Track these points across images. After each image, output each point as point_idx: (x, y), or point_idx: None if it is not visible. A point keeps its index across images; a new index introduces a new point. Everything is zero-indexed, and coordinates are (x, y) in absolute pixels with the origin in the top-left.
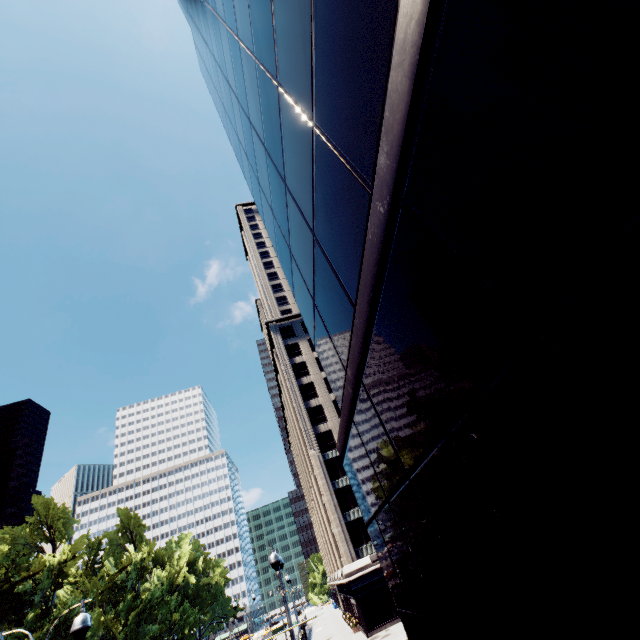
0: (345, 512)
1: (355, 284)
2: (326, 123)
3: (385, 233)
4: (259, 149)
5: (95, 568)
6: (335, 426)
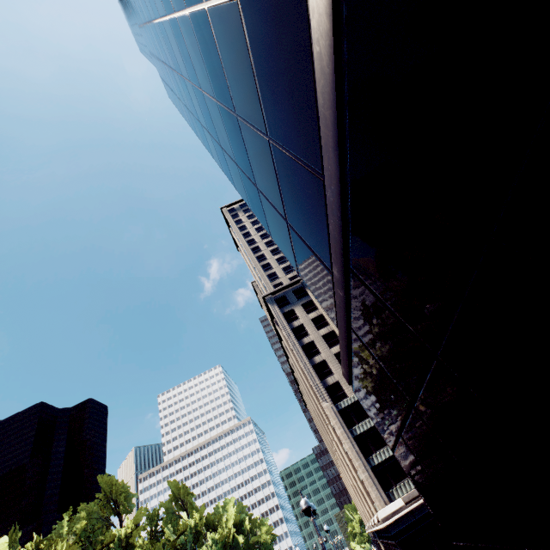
0: (368, 457)
1: (316, 144)
2: None
3: (332, 13)
4: (213, 109)
5: (158, 536)
6: (341, 377)
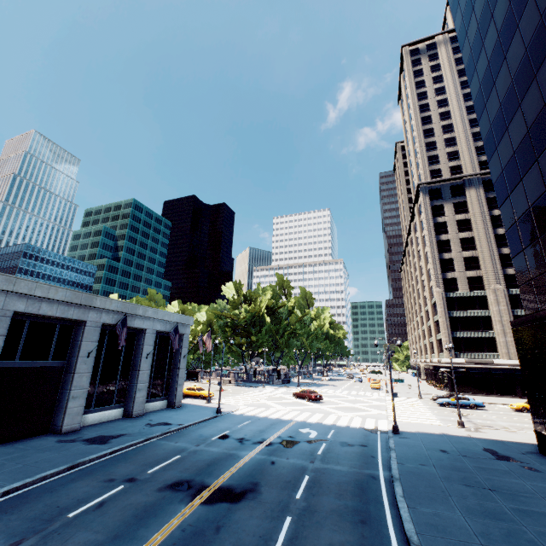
0: (453, 331)
1: None
2: None
3: None
4: (522, 197)
5: None
6: (460, 276)
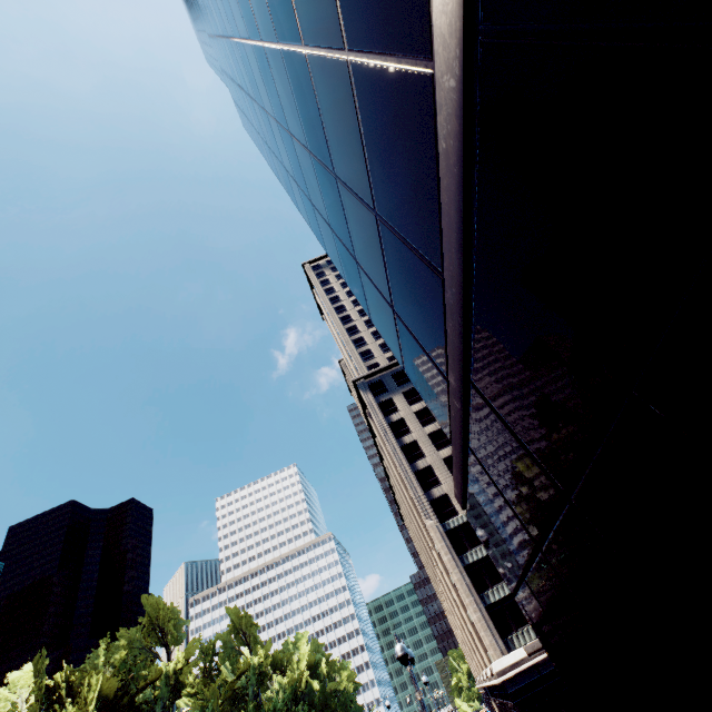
0: (482, 593)
1: (436, 240)
2: (360, 33)
3: (463, 118)
4: (304, 160)
5: (212, 675)
6: (451, 489)
